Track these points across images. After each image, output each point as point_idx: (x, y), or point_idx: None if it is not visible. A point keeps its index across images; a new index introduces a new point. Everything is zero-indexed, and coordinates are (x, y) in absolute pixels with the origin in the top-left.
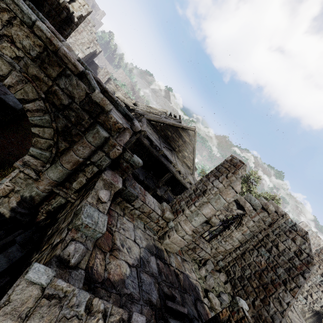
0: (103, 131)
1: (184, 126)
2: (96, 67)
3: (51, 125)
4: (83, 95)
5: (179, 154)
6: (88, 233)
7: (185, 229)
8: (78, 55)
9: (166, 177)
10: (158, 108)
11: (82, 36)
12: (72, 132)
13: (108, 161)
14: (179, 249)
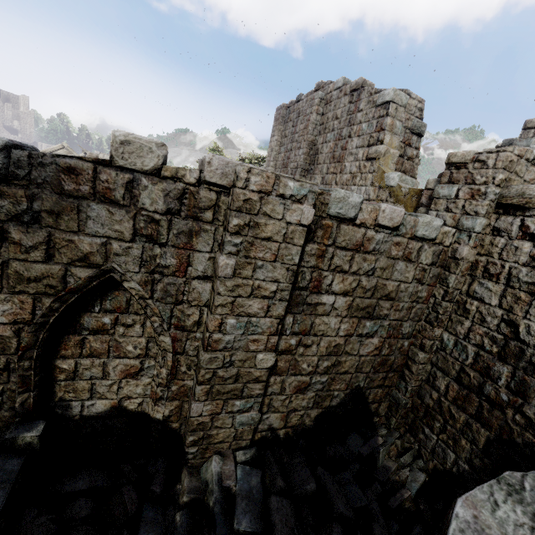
0: None
1: (46, 151)
2: None
3: None
4: None
5: None
6: None
7: None
8: None
9: None
10: None
11: None
12: None
13: None
14: None
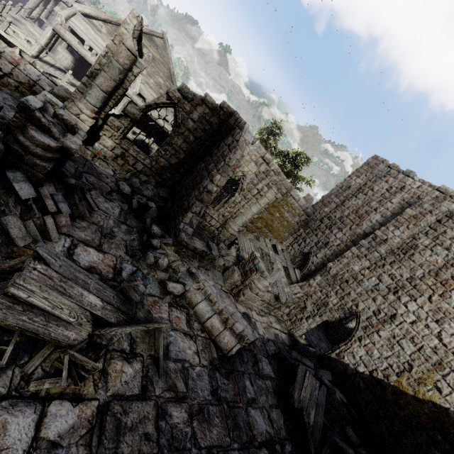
0: None
1: (145, 29)
2: None
3: None
4: None
5: (151, 81)
6: None
7: (78, 105)
8: None
9: (122, 103)
10: None
11: None
12: None
13: None
14: None
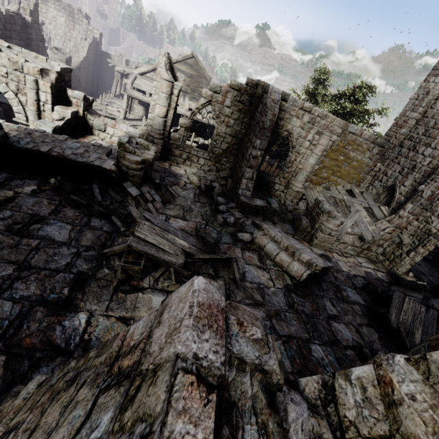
0: (29, 77)
1: (179, 59)
2: (108, 56)
3: (11, 89)
4: (8, 61)
5: (195, 95)
6: (44, 130)
7: (151, 135)
8: (81, 54)
9: None
10: None
11: (77, 31)
12: (22, 88)
13: (50, 97)
14: (159, 154)
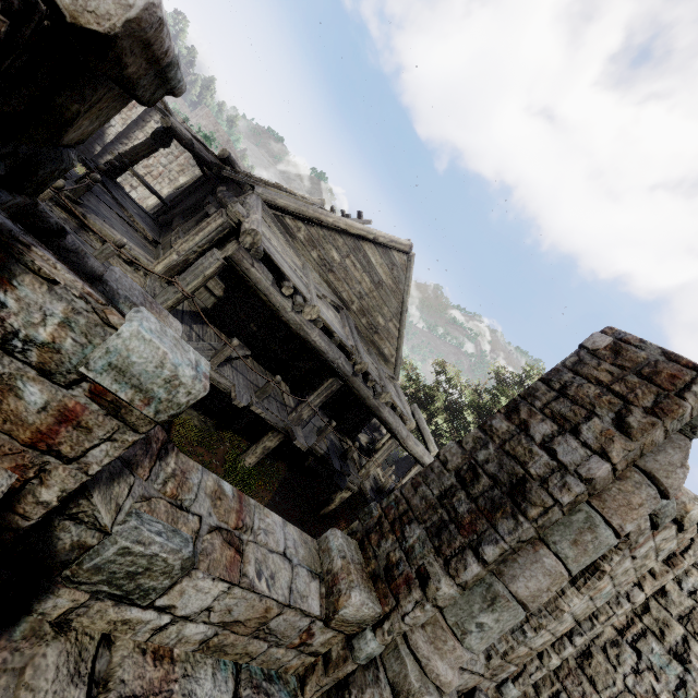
0: None
1: (382, 237)
2: None
3: None
4: None
5: (362, 321)
6: None
7: (437, 676)
8: None
9: (326, 391)
10: (298, 193)
11: None
12: None
13: None
14: None
